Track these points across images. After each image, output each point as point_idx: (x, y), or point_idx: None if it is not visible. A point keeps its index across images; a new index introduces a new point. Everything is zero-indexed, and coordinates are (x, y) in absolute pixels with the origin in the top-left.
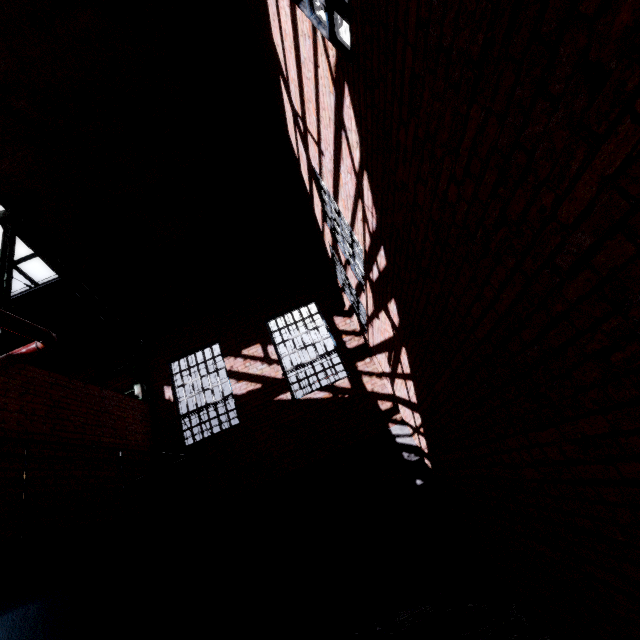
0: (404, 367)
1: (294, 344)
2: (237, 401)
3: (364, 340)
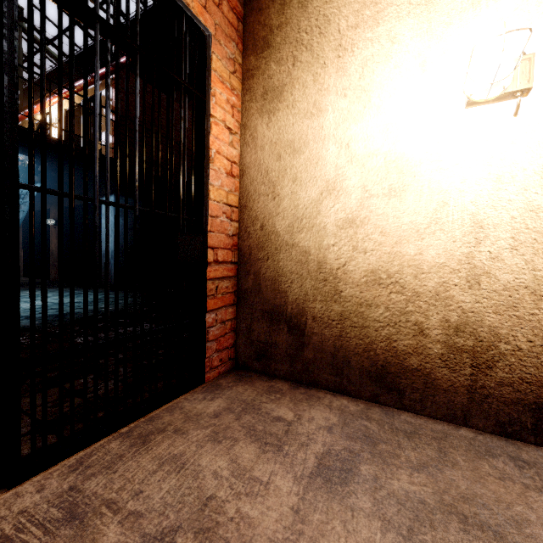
0: None
1: None
2: None
3: None
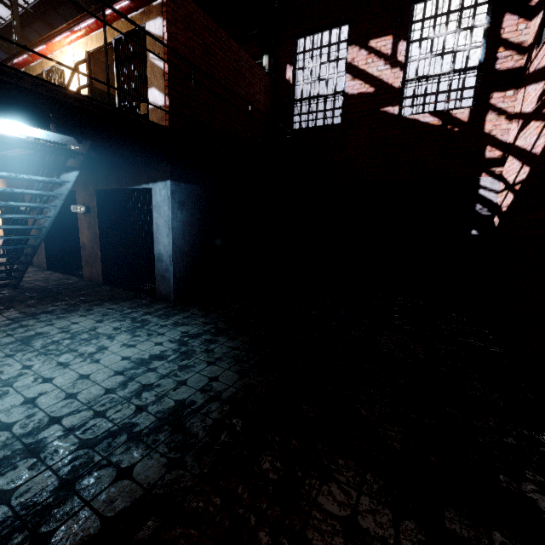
0: None
1: (431, 46)
2: (345, 100)
3: (525, 62)
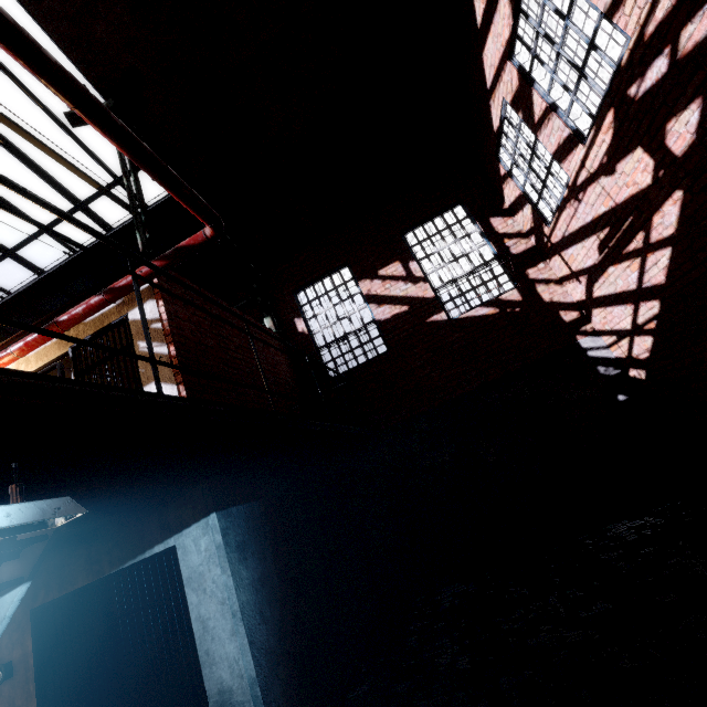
0: (656, 231)
1: (441, 257)
2: (382, 327)
3: (536, 241)
